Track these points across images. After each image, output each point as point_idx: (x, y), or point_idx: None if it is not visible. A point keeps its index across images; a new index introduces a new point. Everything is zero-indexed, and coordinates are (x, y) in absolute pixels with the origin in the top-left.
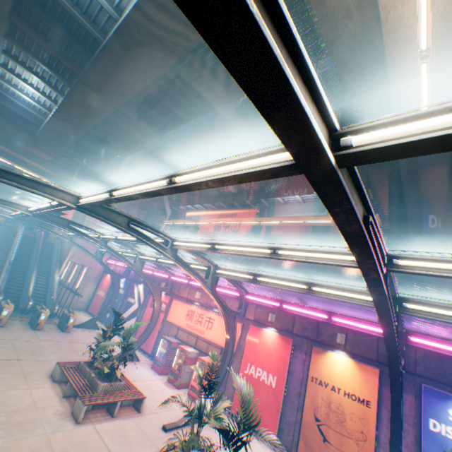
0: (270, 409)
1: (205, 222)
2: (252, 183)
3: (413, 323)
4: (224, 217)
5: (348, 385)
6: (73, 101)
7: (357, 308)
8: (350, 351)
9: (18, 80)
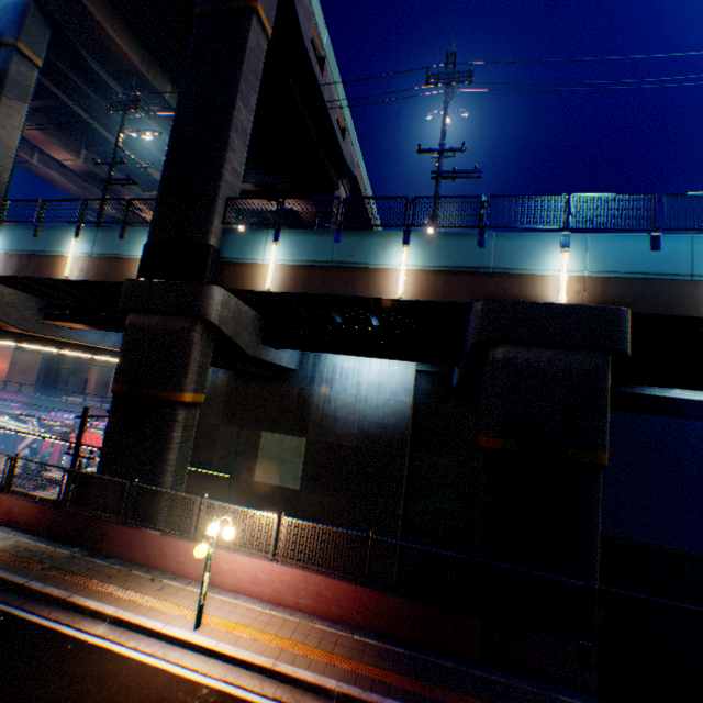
0: None
1: None
2: None
3: None
4: None
5: None
6: None
7: None
8: None
9: None
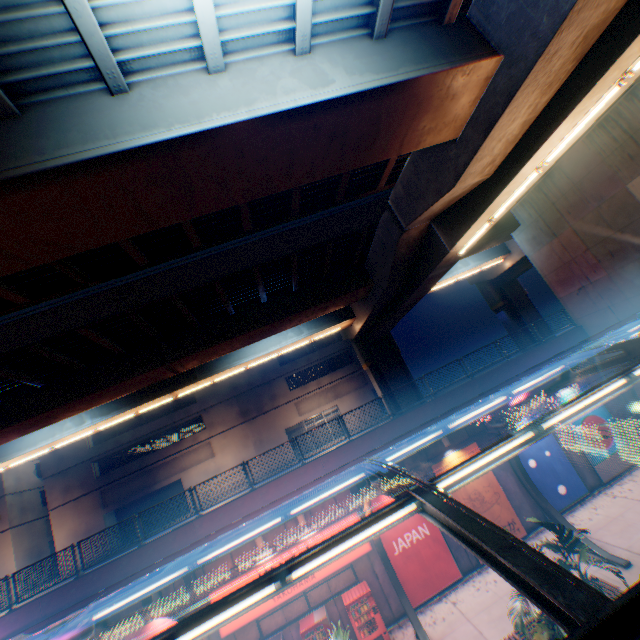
0: (440, 556)
1: (84, 432)
2: (243, 333)
3: (467, 394)
4: (140, 403)
5: None
6: None
7: (435, 408)
8: (453, 444)
9: None
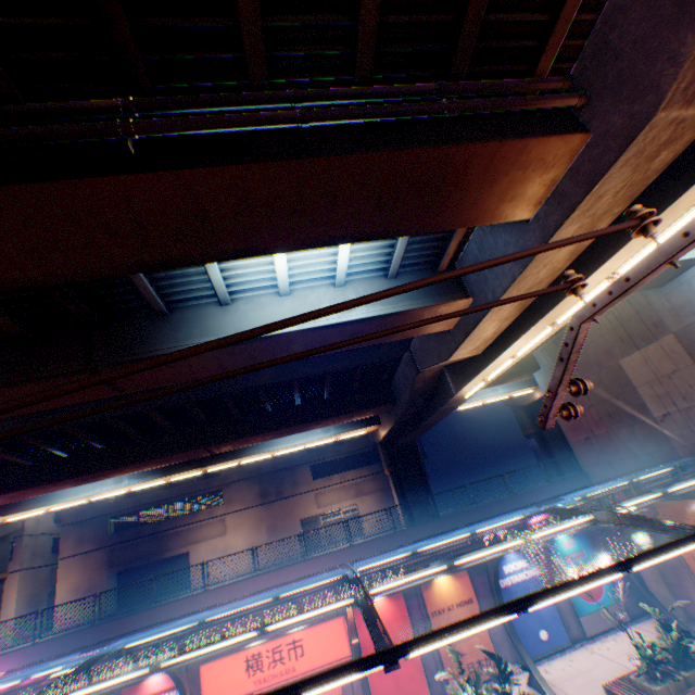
0: (415, 676)
1: (119, 490)
2: (275, 429)
3: (467, 520)
4: (174, 472)
5: (456, 596)
6: None
7: (434, 529)
8: None
9: None
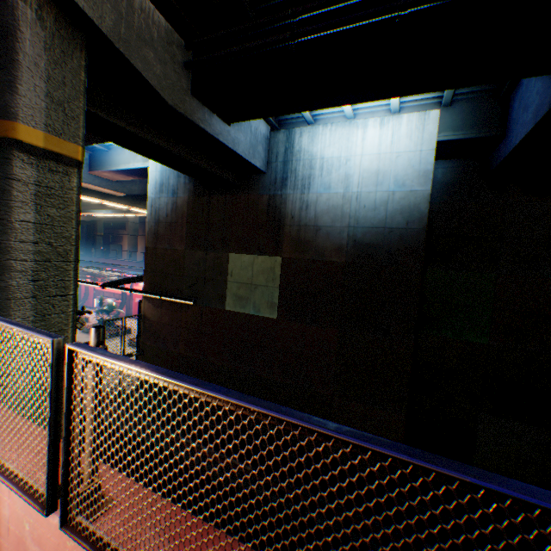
0: None
1: (111, 215)
2: None
3: None
4: (122, 213)
5: None
6: None
7: None
8: None
9: None
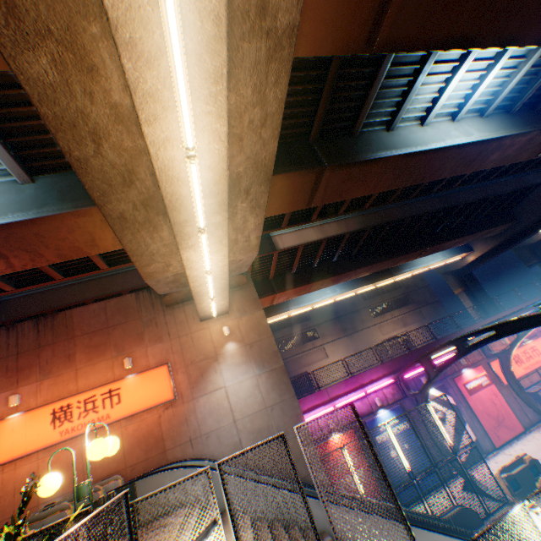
0: None
1: (329, 300)
2: (460, 237)
3: None
4: (364, 284)
5: None
6: (535, 136)
7: None
8: None
9: (500, 60)
